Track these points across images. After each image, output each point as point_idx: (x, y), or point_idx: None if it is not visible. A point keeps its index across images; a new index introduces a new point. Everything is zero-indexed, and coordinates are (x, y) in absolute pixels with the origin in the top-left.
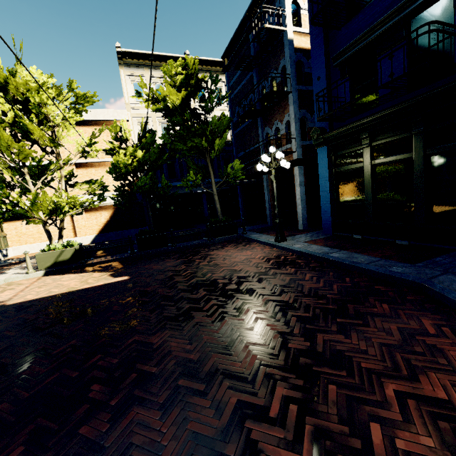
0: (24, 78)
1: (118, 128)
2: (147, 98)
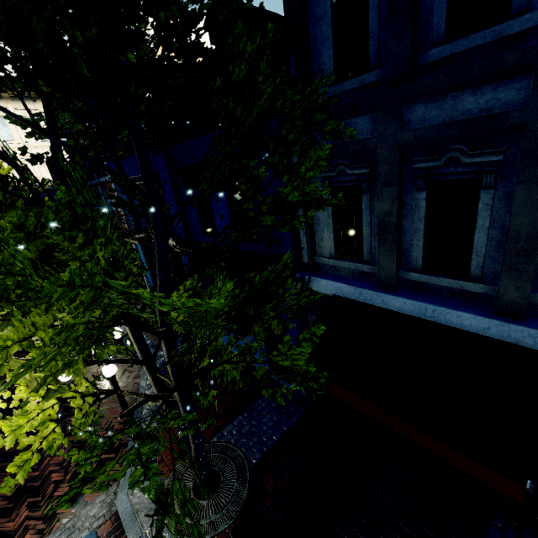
0: None
1: None
2: None
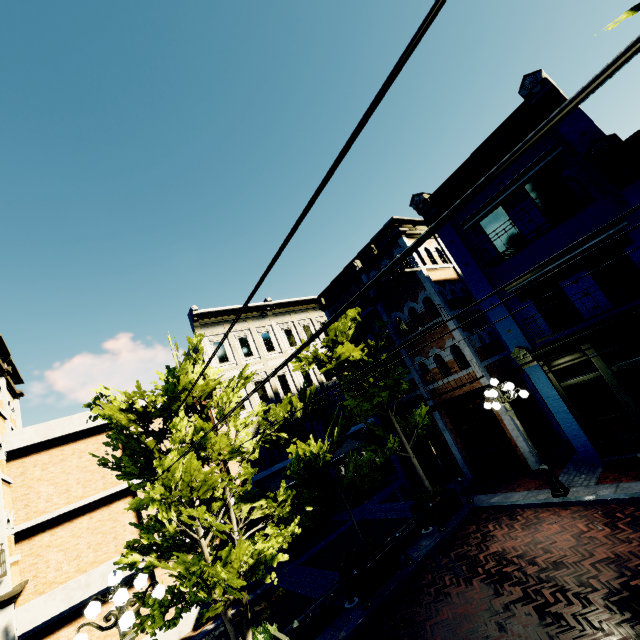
0: (193, 377)
1: (288, 406)
2: (309, 361)
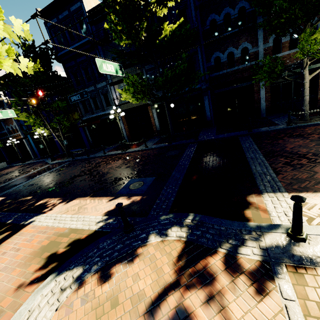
0: None
1: None
2: None
